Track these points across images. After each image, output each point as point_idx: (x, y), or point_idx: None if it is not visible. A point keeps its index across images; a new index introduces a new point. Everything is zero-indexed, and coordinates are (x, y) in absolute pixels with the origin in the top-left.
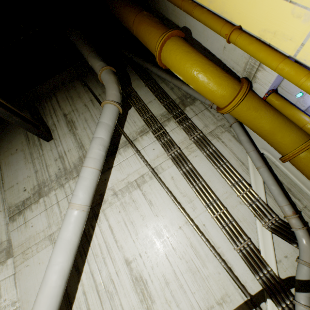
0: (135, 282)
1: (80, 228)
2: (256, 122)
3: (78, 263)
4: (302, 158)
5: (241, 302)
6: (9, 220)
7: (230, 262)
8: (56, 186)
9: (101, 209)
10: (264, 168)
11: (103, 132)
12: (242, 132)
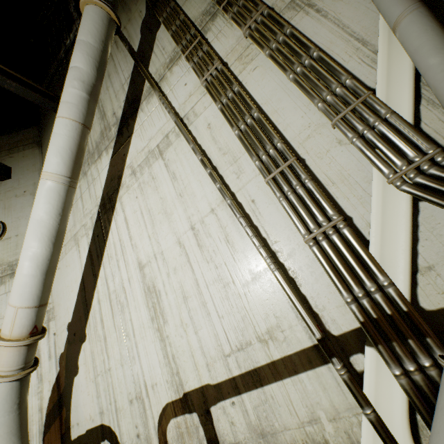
0: (148, 293)
1: (54, 206)
2: None
3: (95, 266)
4: None
5: (306, 344)
6: None
7: (294, 269)
8: (80, 176)
9: (119, 197)
10: (412, 15)
11: (79, 58)
12: None
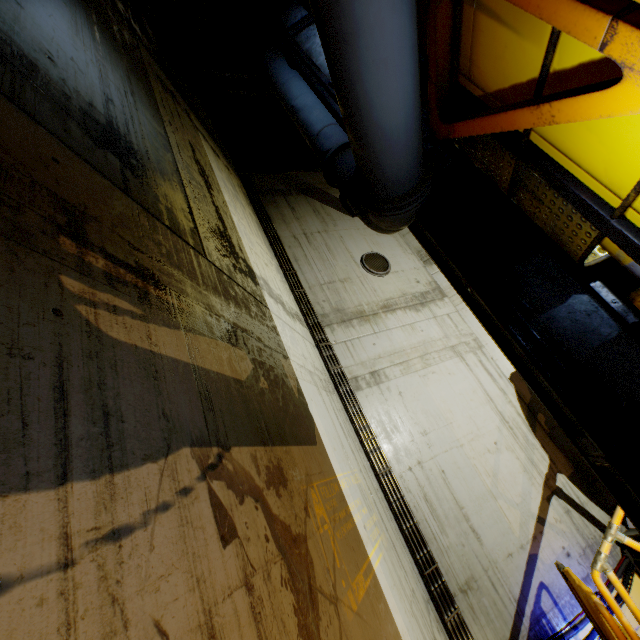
0: None
1: None
2: None
3: None
4: None
5: None
6: (424, 264)
7: None
8: None
9: None
10: None
11: None
12: None
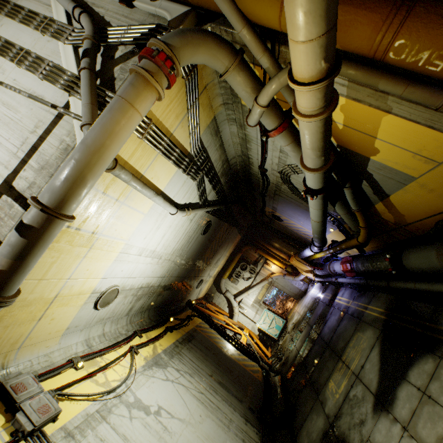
0: None
1: None
2: None
3: None
4: None
5: (53, 118)
6: None
7: (41, 95)
8: None
9: None
10: None
11: None
12: None
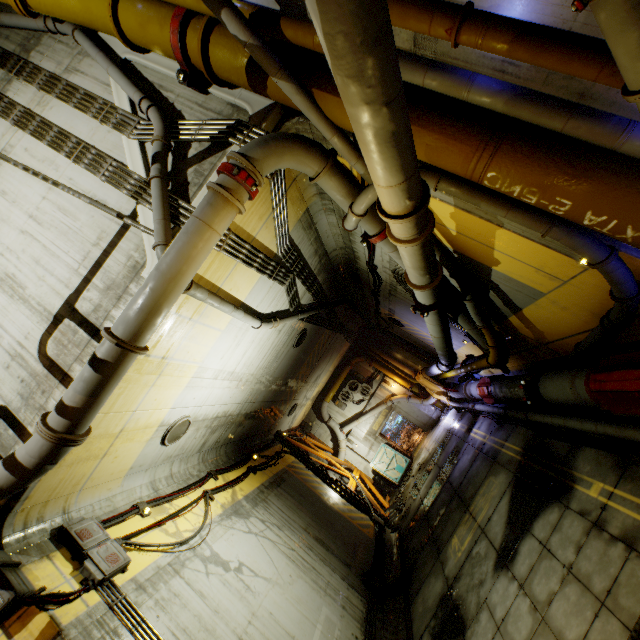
0: (2, 283)
1: None
2: (65, 4)
3: None
4: (124, 23)
5: (118, 229)
6: None
7: (104, 200)
8: None
9: None
10: (110, 68)
11: None
12: (84, 40)
